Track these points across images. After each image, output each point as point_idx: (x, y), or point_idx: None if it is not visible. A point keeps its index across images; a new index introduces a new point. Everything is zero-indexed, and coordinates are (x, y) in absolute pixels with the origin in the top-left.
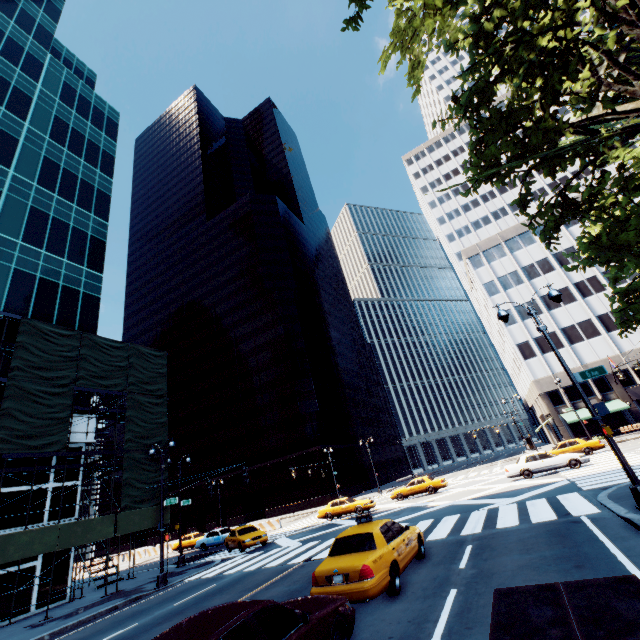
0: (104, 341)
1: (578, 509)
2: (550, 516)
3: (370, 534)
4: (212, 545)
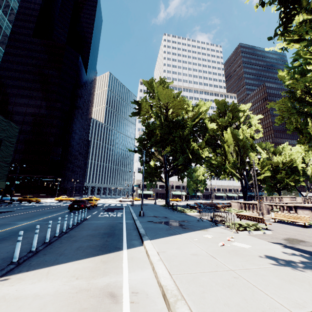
0: (1, 117)
1: (124, 205)
2: (120, 205)
3: (92, 199)
4: (4, 200)
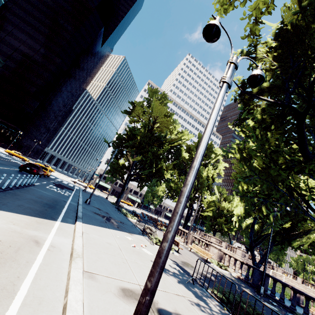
0: None
1: (76, 188)
2: (72, 186)
3: (48, 169)
4: None
